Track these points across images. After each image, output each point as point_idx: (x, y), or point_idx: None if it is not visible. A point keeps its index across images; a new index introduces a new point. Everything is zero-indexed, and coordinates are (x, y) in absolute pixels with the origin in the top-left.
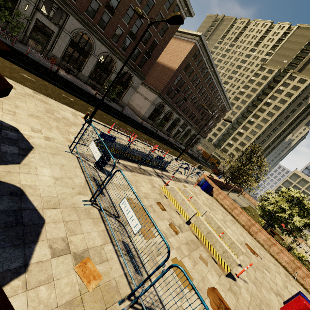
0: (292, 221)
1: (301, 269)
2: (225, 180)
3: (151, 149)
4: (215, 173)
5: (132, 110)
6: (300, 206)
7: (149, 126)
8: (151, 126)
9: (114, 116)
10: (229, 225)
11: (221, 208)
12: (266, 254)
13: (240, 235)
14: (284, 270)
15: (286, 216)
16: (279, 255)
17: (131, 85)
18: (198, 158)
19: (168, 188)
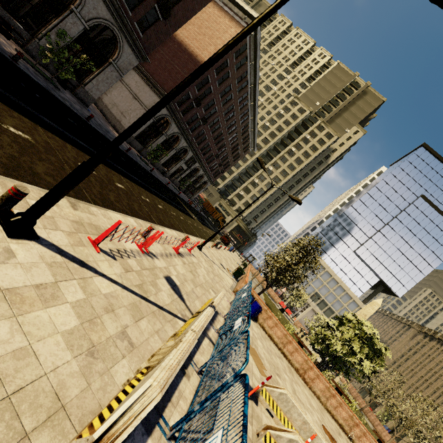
0: (361, 368)
1: (358, 427)
2: (267, 284)
3: (173, 247)
4: (225, 243)
5: (101, 111)
6: (368, 342)
7: (137, 156)
8: (139, 153)
9: (79, 144)
10: (300, 396)
11: (272, 345)
12: (327, 415)
13: (310, 407)
14: (342, 432)
15: (357, 361)
16: (337, 409)
17: (112, 62)
18: (201, 212)
19: (281, 441)
